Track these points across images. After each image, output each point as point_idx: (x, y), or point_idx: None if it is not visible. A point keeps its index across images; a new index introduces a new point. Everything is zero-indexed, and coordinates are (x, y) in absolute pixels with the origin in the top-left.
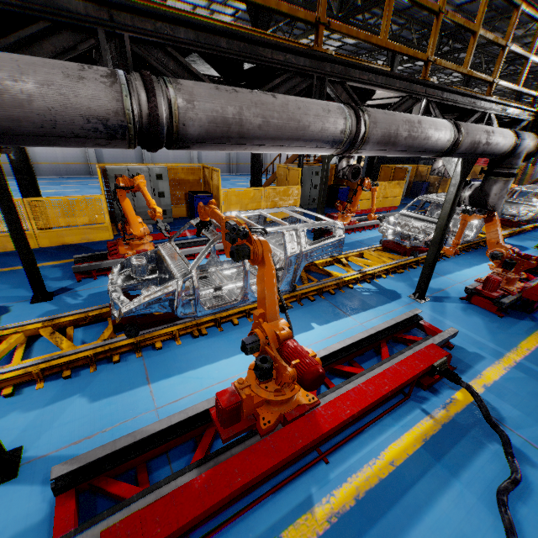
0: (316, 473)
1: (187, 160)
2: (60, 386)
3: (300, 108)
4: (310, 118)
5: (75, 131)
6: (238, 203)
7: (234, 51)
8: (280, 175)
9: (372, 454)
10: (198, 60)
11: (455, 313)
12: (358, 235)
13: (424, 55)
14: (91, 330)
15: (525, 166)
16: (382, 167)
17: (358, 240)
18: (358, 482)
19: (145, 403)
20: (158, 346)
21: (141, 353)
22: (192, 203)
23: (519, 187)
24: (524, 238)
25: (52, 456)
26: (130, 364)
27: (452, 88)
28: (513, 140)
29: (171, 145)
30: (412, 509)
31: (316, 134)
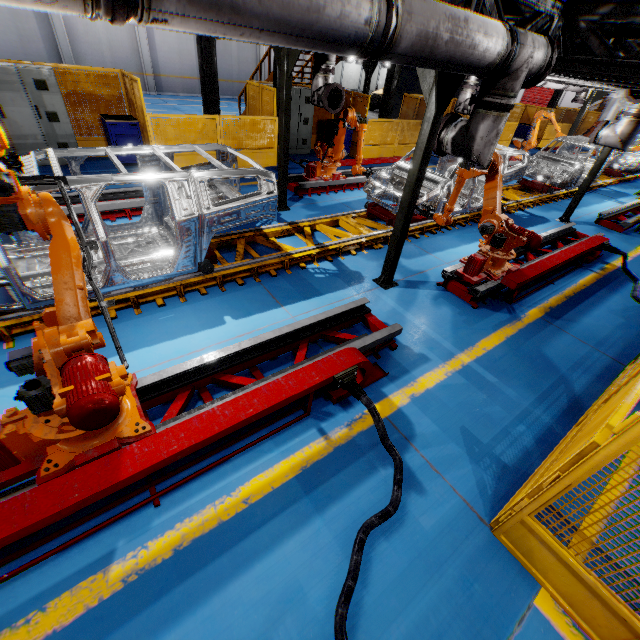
0: (135, 521)
1: (135, 67)
2: None
3: None
4: None
5: None
6: (179, 138)
7: None
8: (251, 98)
9: (226, 490)
10: None
11: (422, 302)
12: (347, 195)
13: None
14: None
15: (583, 108)
16: (406, 98)
17: (344, 202)
18: (189, 528)
19: None
20: None
21: None
22: (107, 134)
23: (564, 138)
24: (552, 207)
25: None
26: None
27: None
28: (505, 44)
29: None
30: (244, 558)
31: None
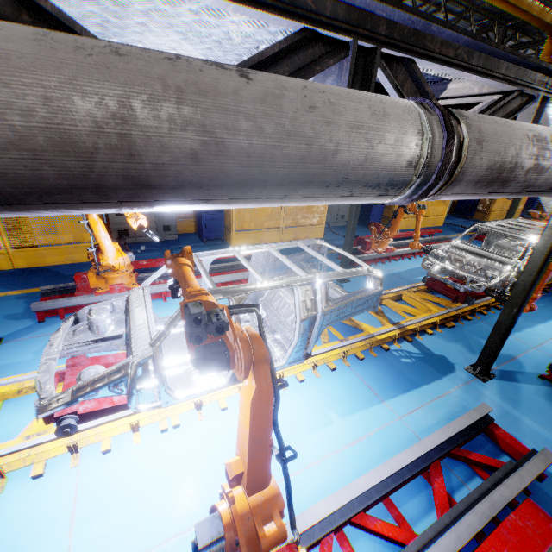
0: None
1: None
2: None
3: (314, 106)
4: (339, 134)
5: None
6: (252, 220)
7: None
8: None
9: None
10: (150, 22)
11: (535, 403)
12: (394, 266)
13: None
14: (25, 408)
15: None
16: None
17: (394, 273)
18: None
19: None
20: (104, 449)
21: (79, 459)
22: (199, 218)
23: None
24: None
25: None
26: (57, 481)
27: None
28: None
29: None
30: None
31: (352, 171)
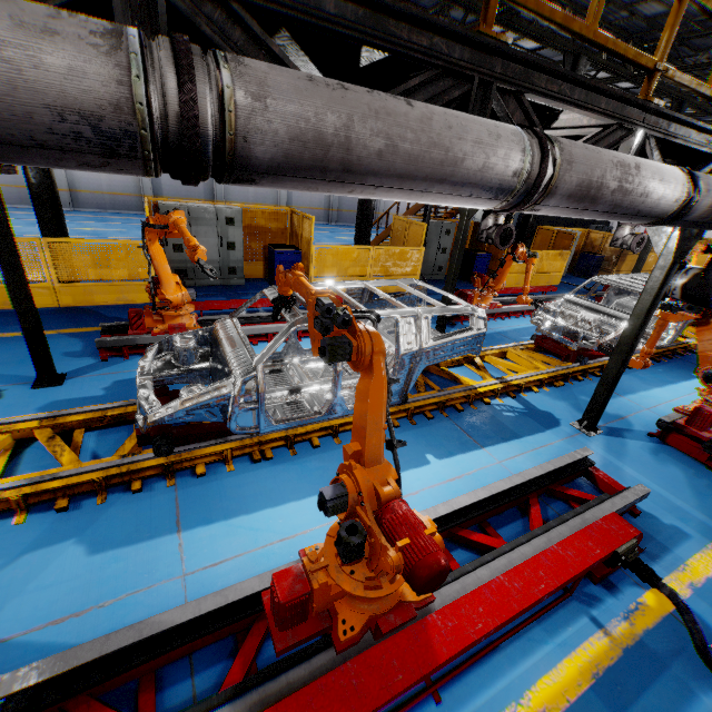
0: None
1: (272, 200)
2: (49, 522)
3: (451, 126)
4: (466, 146)
5: (37, 135)
6: (335, 265)
7: (347, 23)
8: (396, 230)
9: (511, 692)
10: (290, 45)
11: (640, 456)
12: (499, 324)
13: (649, 59)
14: (108, 437)
15: None
16: (540, 230)
17: (499, 332)
18: None
19: (168, 563)
20: (200, 472)
21: (174, 480)
22: (271, 260)
23: None
24: None
25: (17, 643)
26: (156, 496)
27: (685, 118)
28: None
29: (221, 176)
30: None
31: (473, 175)
